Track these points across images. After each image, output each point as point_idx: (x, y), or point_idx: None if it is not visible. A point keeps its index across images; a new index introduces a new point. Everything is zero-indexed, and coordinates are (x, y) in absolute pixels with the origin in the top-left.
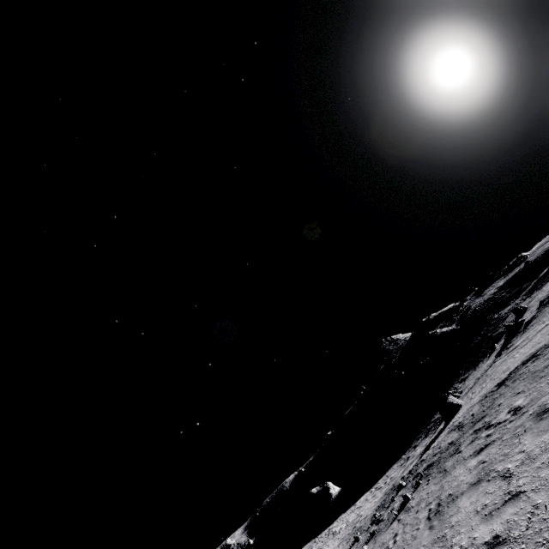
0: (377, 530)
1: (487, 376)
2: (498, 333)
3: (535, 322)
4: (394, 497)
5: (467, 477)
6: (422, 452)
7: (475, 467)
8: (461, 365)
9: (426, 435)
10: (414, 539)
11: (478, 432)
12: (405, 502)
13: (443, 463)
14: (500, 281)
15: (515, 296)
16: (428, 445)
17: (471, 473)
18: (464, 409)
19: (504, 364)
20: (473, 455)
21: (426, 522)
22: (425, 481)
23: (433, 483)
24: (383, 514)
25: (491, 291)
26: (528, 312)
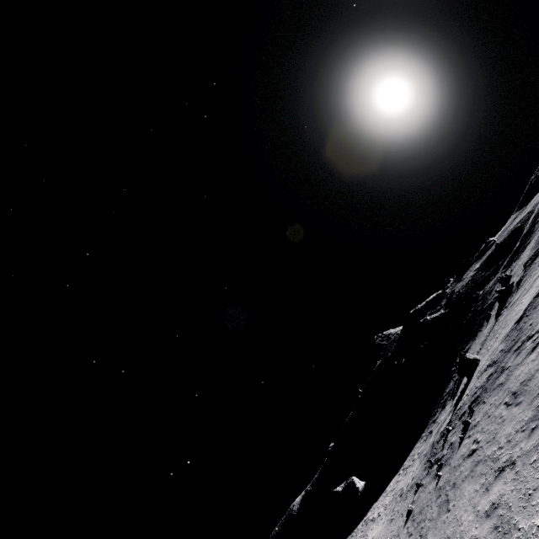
0: (444, 461)
1: (496, 330)
2: (488, 304)
3: (526, 278)
4: (445, 440)
5: (533, 364)
6: (453, 408)
7: (538, 355)
8: (459, 341)
9: (443, 406)
10: (503, 421)
11: (520, 348)
12: (466, 427)
13: (492, 386)
14: (476, 265)
15: (494, 272)
16: (457, 401)
17: (536, 359)
18: (485, 358)
19: (512, 312)
20: (527, 355)
21: (509, 407)
22: (480, 405)
23: (492, 397)
24: (441, 454)
25: (470, 274)
26: (514, 277)
